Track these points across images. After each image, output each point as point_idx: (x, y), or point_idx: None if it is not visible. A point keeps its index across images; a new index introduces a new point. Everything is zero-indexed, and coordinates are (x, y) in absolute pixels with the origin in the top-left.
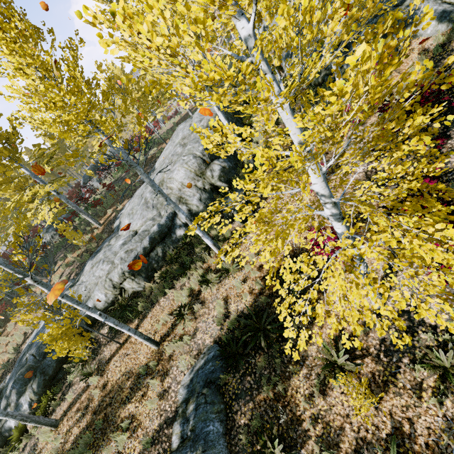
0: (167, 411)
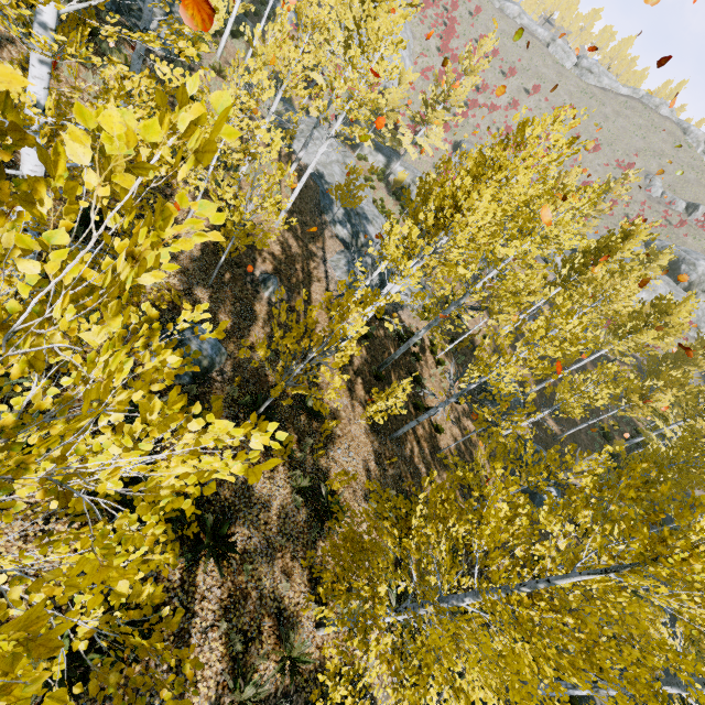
0: None
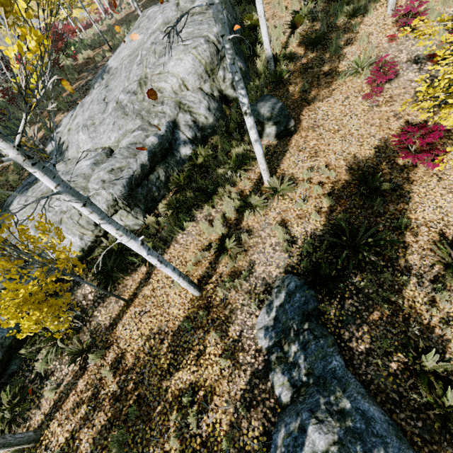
0: (250, 363)
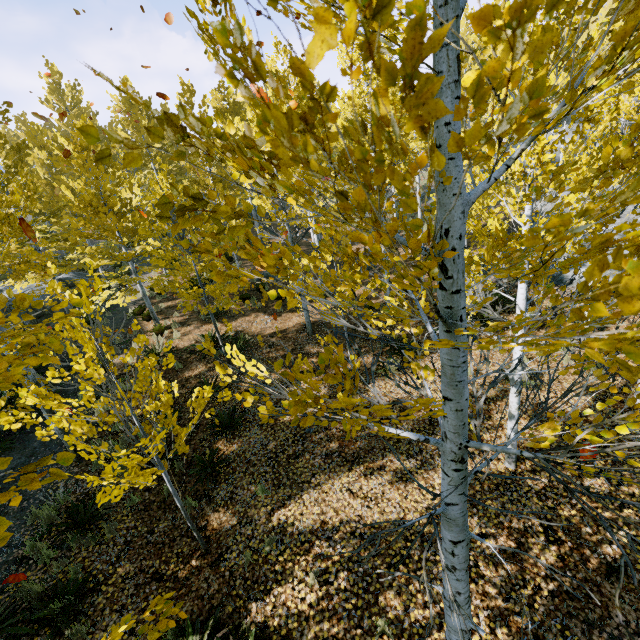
0: None
